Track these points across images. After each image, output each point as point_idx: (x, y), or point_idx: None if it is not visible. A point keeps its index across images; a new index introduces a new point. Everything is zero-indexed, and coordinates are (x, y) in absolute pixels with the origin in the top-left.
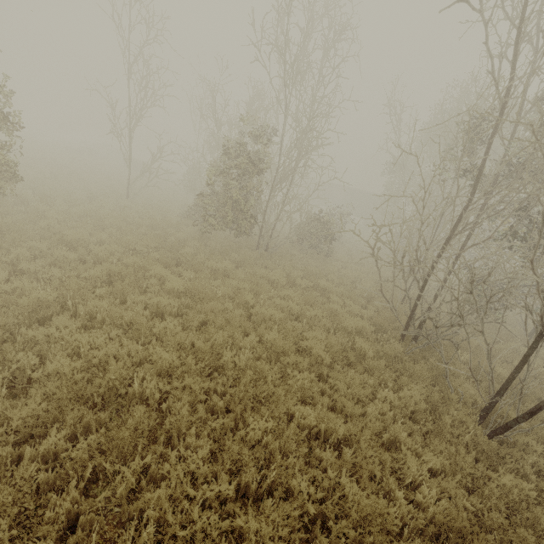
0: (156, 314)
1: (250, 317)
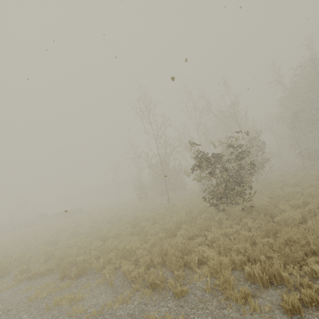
0: None
1: None
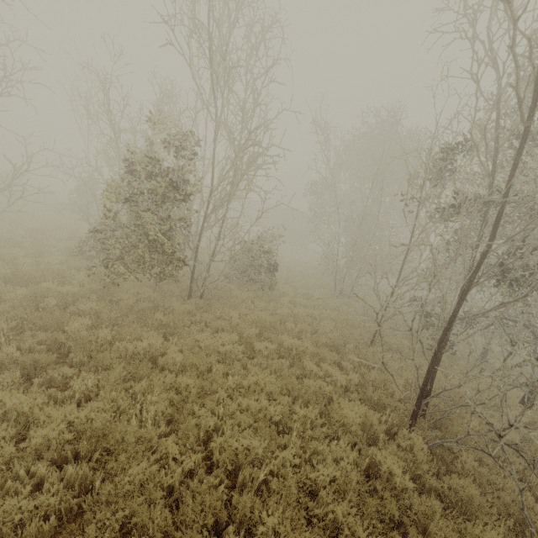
0: (1, 536)
1: (206, 447)
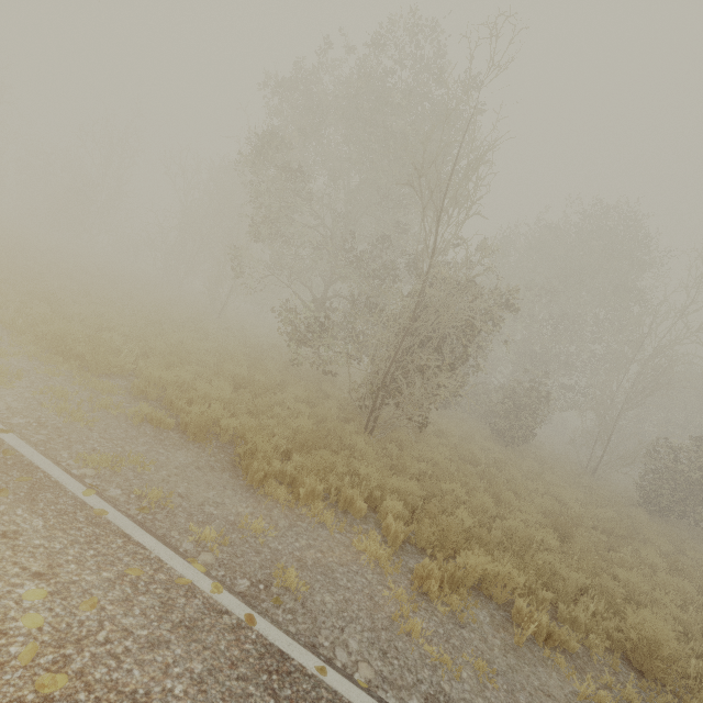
0: None
1: None
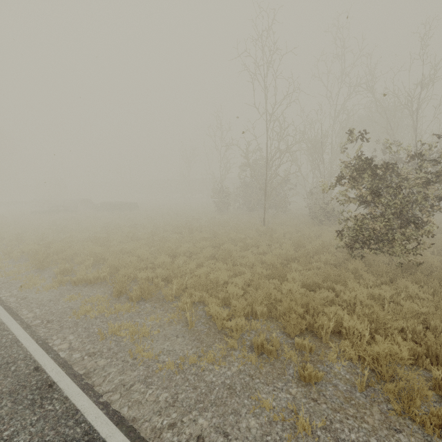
0: None
1: None
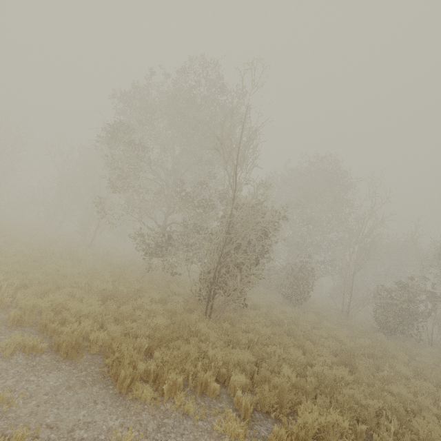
0: None
1: None
